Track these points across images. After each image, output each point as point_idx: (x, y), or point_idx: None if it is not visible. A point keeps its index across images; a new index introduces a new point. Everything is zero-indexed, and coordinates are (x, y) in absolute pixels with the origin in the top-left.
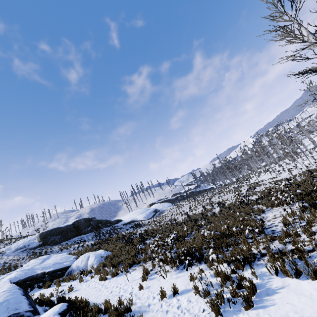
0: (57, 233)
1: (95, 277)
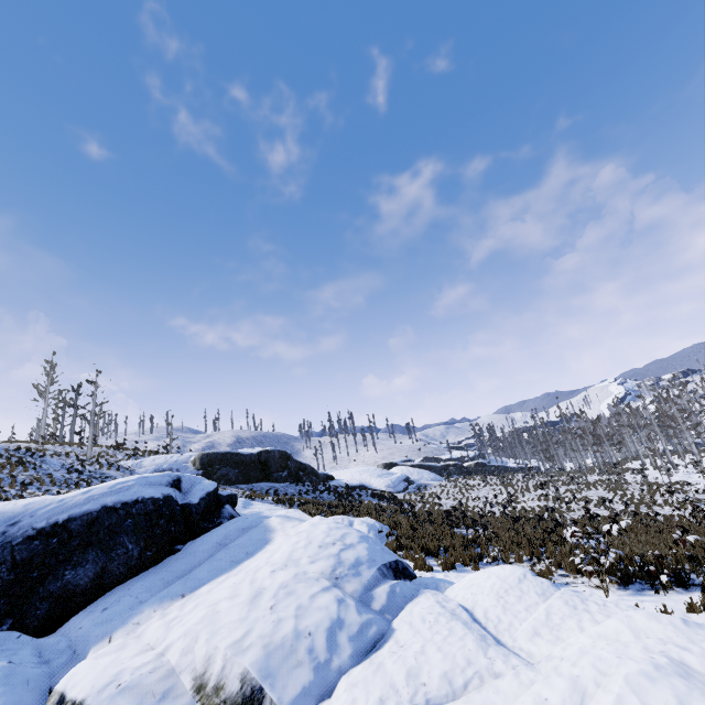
0: (234, 462)
1: None
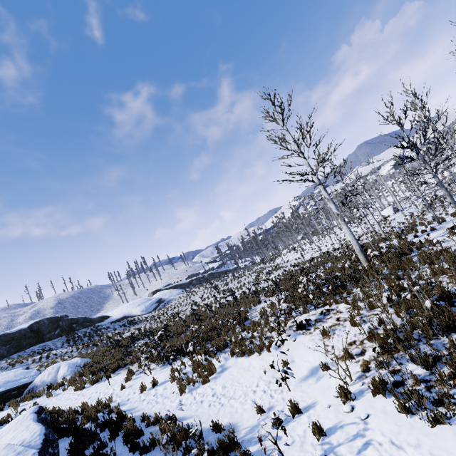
0: (3, 342)
1: (69, 388)
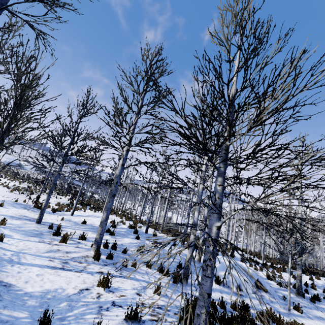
0: None
1: None
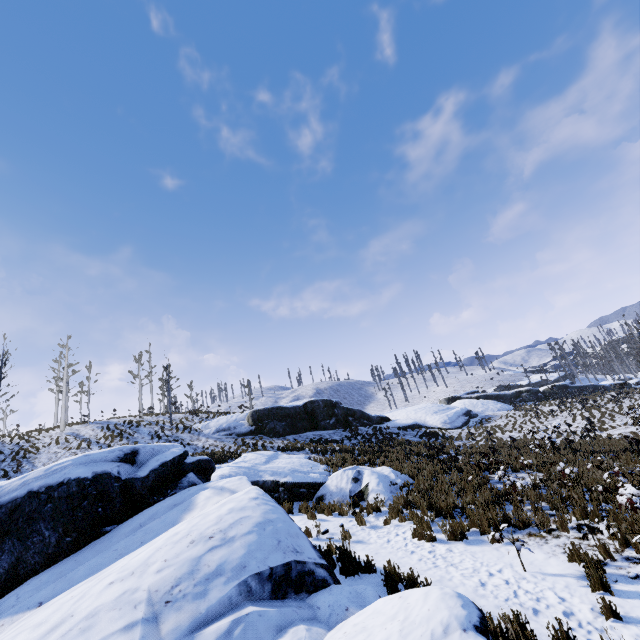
0: (279, 416)
1: (394, 524)
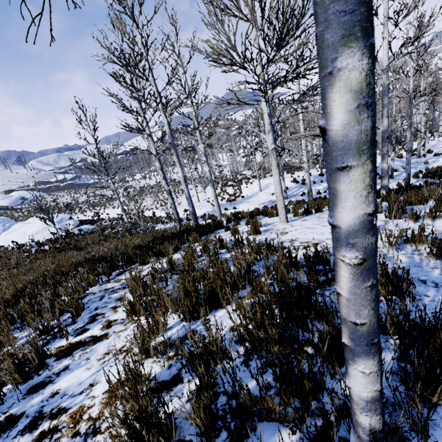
0: None
1: None
